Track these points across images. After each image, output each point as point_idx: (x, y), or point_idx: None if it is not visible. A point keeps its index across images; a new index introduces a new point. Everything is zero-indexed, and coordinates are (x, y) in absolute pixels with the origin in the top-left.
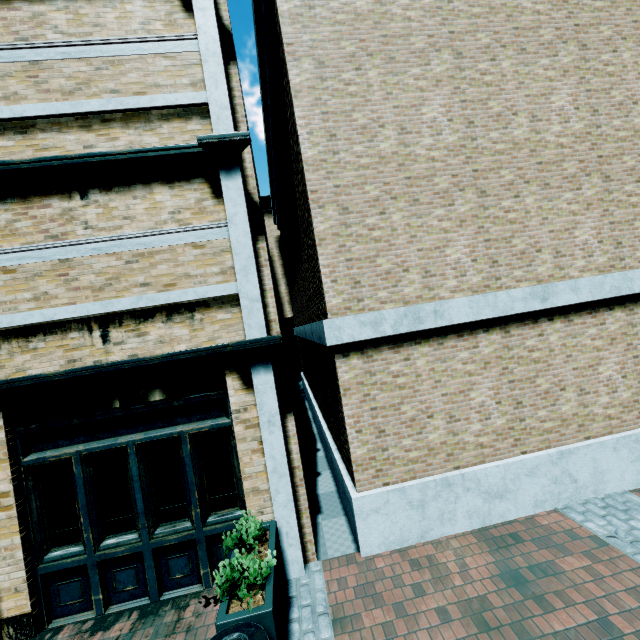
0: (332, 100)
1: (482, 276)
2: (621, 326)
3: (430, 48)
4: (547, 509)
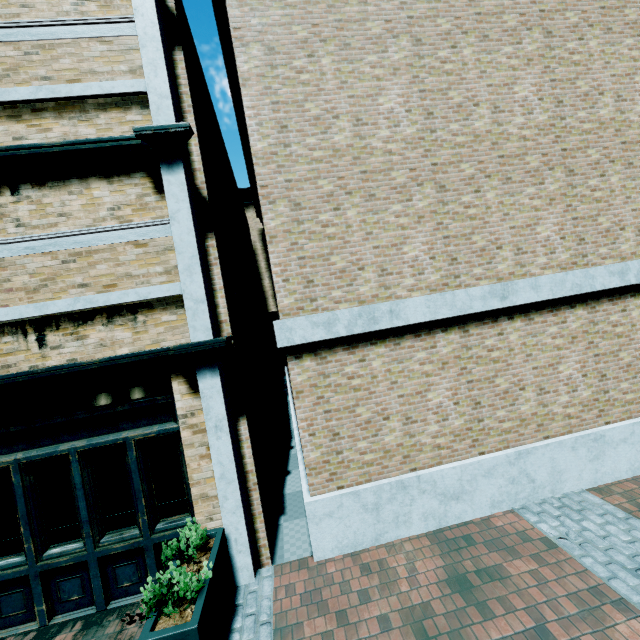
0: (283, 89)
1: (441, 274)
2: (582, 324)
3: (387, 34)
4: (504, 509)
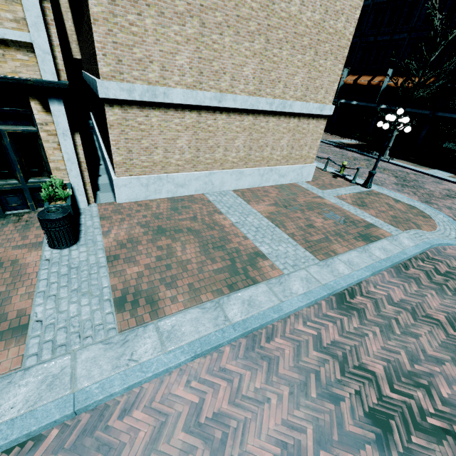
0: None
1: (193, 79)
2: (250, 124)
3: None
4: (200, 193)
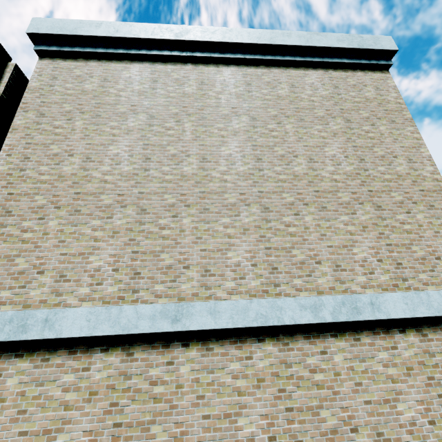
0: (39, 136)
1: (119, 286)
2: (272, 363)
3: (130, 112)
4: None
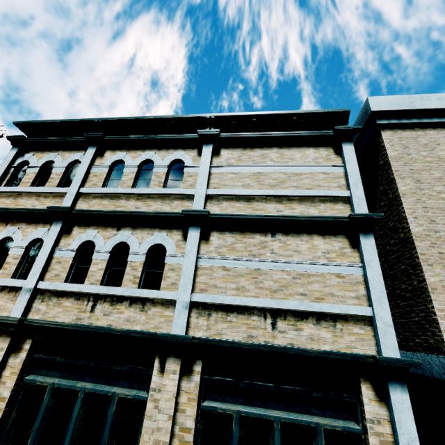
0: (429, 200)
1: None
2: None
3: None
4: None
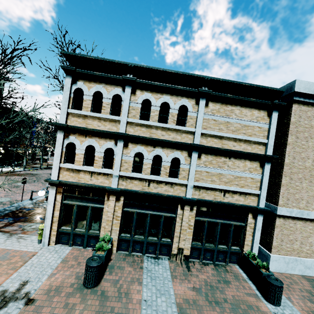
0: (297, 148)
1: None
2: None
3: None
4: None
